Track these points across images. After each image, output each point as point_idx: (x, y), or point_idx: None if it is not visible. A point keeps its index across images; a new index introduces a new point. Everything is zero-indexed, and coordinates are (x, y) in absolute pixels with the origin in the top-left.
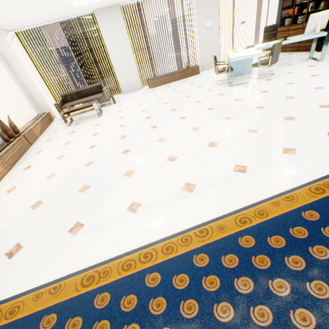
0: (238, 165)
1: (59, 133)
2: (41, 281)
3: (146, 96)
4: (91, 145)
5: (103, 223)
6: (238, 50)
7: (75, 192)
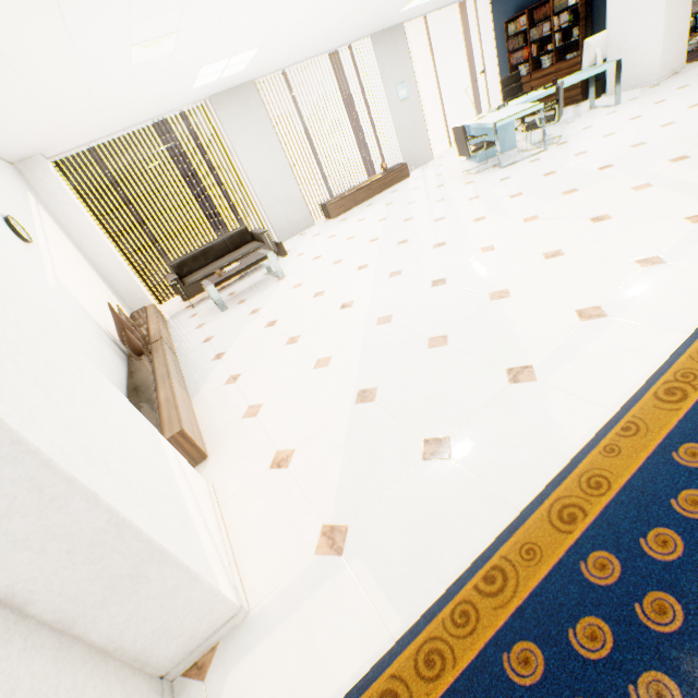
0: (690, 217)
1: (220, 324)
2: (577, 440)
3: (344, 228)
4: (338, 305)
5: (565, 348)
6: (484, 116)
7: (425, 351)
